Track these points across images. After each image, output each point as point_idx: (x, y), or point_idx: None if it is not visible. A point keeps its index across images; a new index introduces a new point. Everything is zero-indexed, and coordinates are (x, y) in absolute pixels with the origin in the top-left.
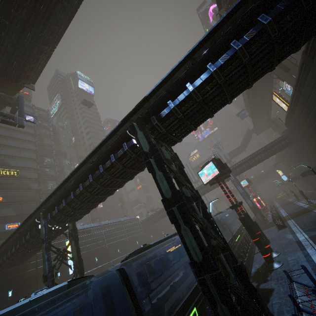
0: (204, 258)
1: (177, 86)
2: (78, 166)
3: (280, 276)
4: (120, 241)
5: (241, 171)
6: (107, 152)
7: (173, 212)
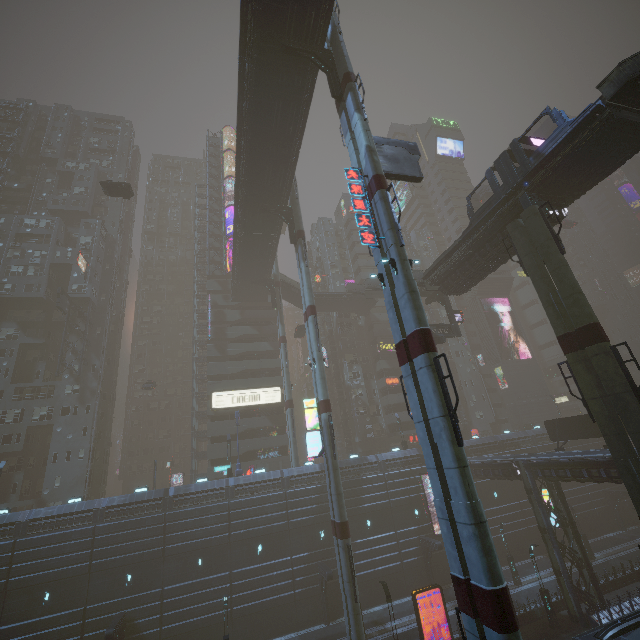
0: None
1: None
2: (605, 457)
3: None
4: None
5: None
6: None
7: None
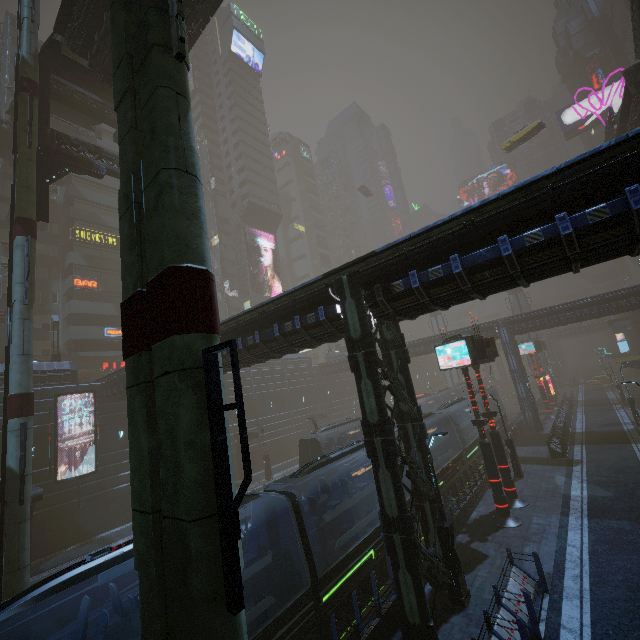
0: (400, 517)
1: (434, 251)
2: (240, 314)
3: (506, 542)
4: (276, 392)
5: (528, 330)
6: (290, 309)
7: (374, 444)
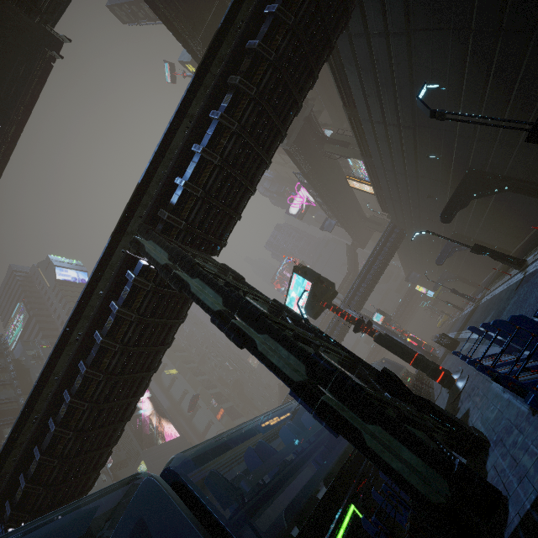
0: (309, 366)
1: (180, 155)
2: (51, 353)
3: (470, 390)
4: None
5: (362, 299)
6: (102, 303)
7: (235, 325)
